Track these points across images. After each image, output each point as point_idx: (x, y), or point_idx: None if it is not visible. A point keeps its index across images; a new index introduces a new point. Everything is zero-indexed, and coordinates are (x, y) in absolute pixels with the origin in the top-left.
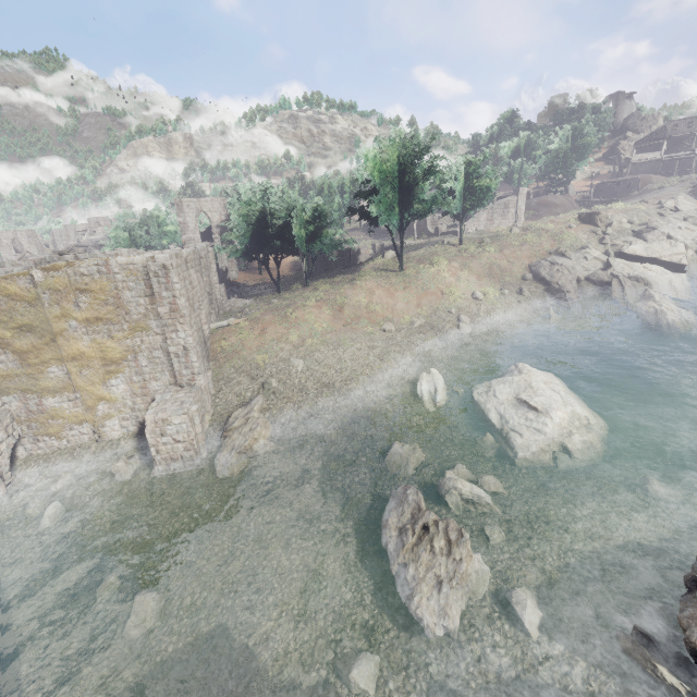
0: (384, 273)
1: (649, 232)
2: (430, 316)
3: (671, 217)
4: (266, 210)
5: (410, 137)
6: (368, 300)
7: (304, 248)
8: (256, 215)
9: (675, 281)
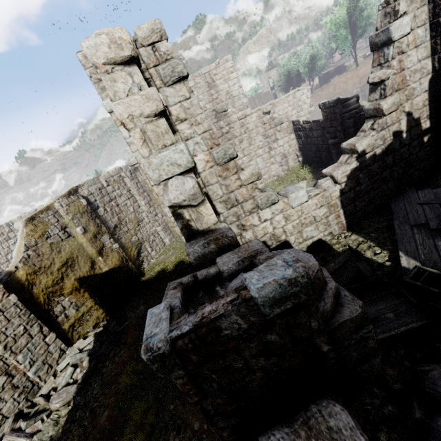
0: (346, 74)
1: None
2: (364, 86)
3: None
4: (290, 67)
5: (347, 0)
6: (333, 89)
7: (306, 77)
8: (286, 70)
9: None
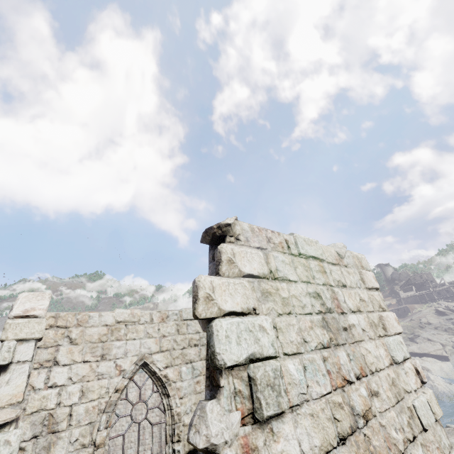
0: None
1: (416, 338)
2: None
3: (426, 327)
4: None
5: None
6: None
7: None
8: None
9: (445, 366)
